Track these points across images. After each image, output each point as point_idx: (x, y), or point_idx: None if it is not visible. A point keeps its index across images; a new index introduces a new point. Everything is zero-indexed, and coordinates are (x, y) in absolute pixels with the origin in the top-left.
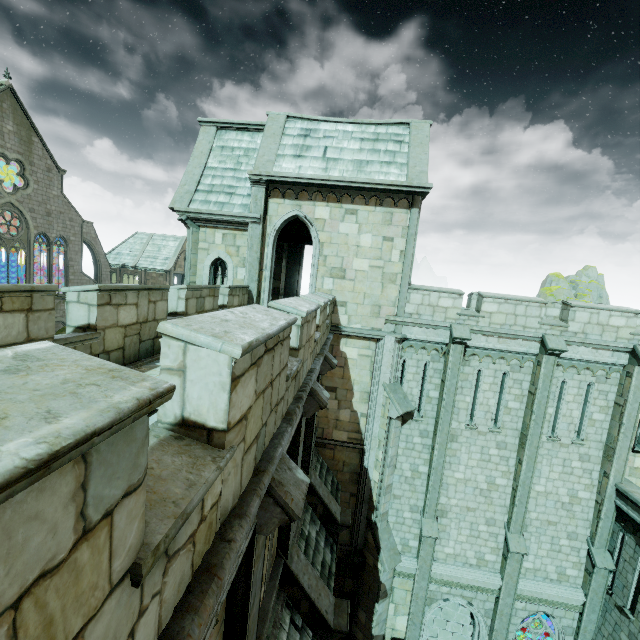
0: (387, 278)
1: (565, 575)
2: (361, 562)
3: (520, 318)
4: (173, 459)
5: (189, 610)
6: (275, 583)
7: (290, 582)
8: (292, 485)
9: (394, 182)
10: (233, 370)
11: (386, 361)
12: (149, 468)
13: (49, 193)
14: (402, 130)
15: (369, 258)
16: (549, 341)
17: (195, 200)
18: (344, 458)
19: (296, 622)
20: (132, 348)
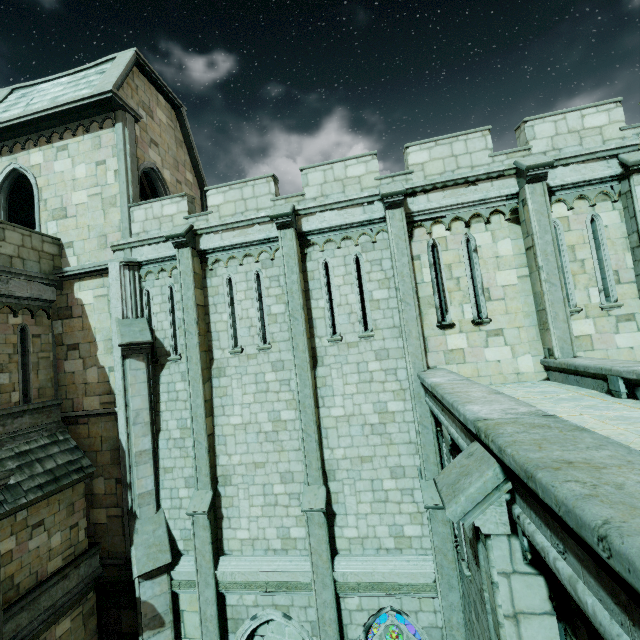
0: (107, 203)
1: (405, 537)
2: (130, 577)
3: (250, 201)
4: None
5: None
6: None
7: None
8: None
9: (76, 98)
10: None
11: (115, 292)
12: None
13: None
14: (110, 65)
15: (86, 188)
16: (273, 210)
17: None
18: (101, 432)
19: None
20: None
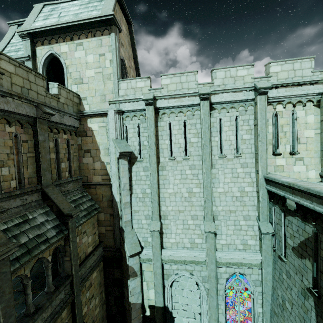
0: (105, 78)
1: (247, 245)
2: (120, 256)
3: (184, 84)
4: None
5: None
6: None
7: None
8: None
9: (92, 16)
10: None
11: (112, 125)
12: None
13: None
14: None
15: (94, 68)
16: (200, 90)
17: None
18: (102, 192)
19: None
20: None
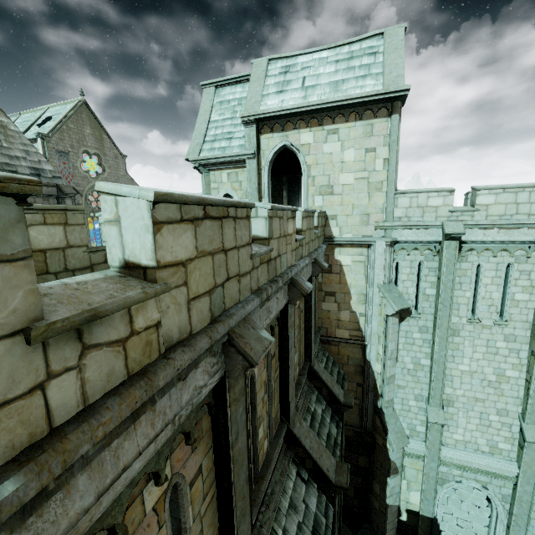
0: (373, 187)
1: None
2: (371, 442)
3: (523, 206)
4: (108, 285)
5: (115, 394)
6: (278, 440)
7: (294, 443)
8: (253, 339)
9: (370, 93)
10: (153, 214)
11: (378, 264)
12: (84, 288)
13: (118, 174)
14: (376, 42)
15: (354, 171)
16: None
17: (203, 150)
18: (348, 353)
19: (302, 475)
20: None
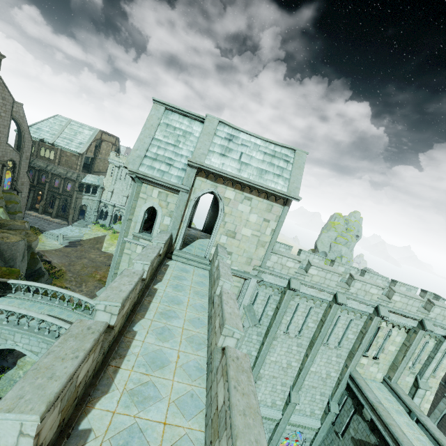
0: (260, 243)
1: (314, 413)
2: None
3: (327, 280)
4: None
5: None
6: None
7: None
8: None
9: (280, 191)
10: None
11: (248, 292)
12: None
13: None
14: (290, 153)
15: (252, 229)
16: (339, 297)
17: (143, 164)
18: None
19: None
20: (122, 323)
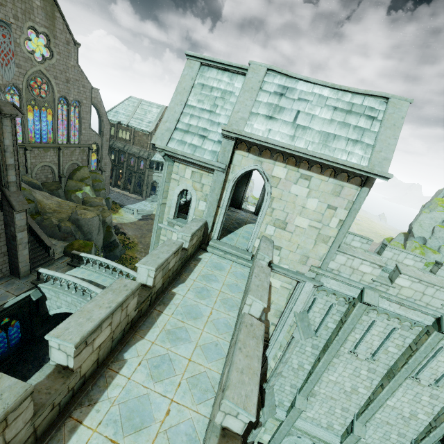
0: (321, 238)
1: None
2: None
3: (426, 297)
4: None
5: None
6: None
7: None
8: None
9: (355, 165)
10: None
11: (301, 298)
12: None
13: (68, 63)
14: (378, 104)
15: (310, 219)
16: None
17: (173, 138)
18: None
19: None
20: (105, 351)
